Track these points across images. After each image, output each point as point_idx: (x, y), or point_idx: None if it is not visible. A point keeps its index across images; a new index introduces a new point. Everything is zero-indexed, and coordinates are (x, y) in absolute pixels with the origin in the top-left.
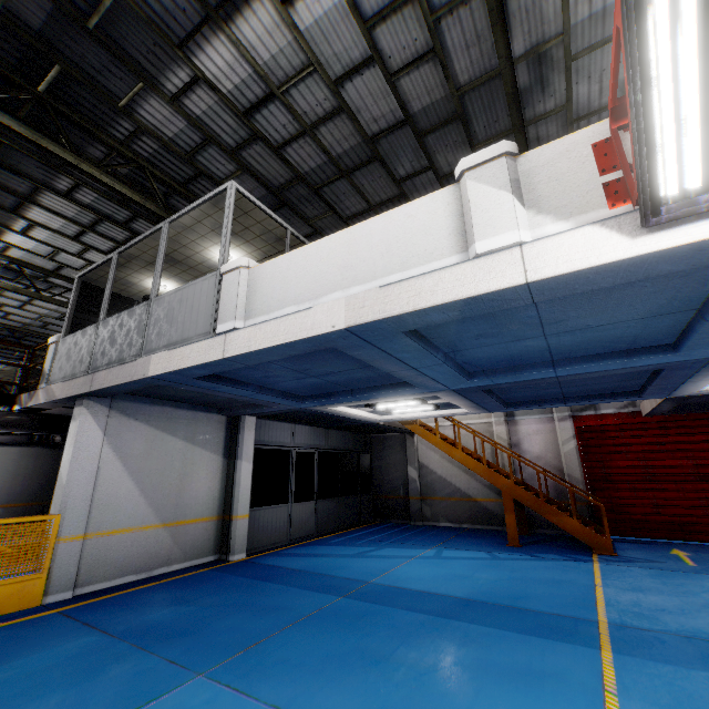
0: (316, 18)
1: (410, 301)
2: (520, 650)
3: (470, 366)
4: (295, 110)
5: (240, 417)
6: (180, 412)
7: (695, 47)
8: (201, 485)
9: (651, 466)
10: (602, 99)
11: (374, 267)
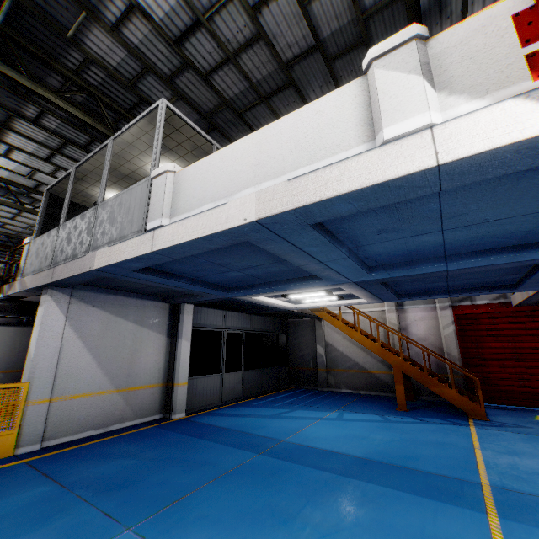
0: None
1: (317, 192)
2: (413, 512)
3: (370, 261)
4: (219, 37)
5: (181, 304)
6: (130, 300)
7: None
8: (148, 359)
9: (518, 347)
10: None
11: (284, 163)
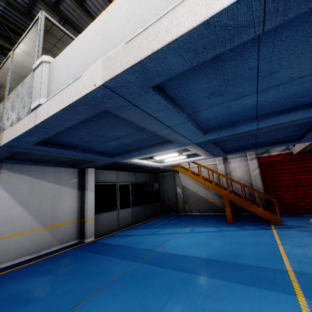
0: None
1: (149, 46)
2: (244, 300)
3: (205, 125)
4: None
5: (85, 169)
6: (49, 168)
7: None
8: (65, 205)
9: (297, 179)
10: None
11: (123, 31)
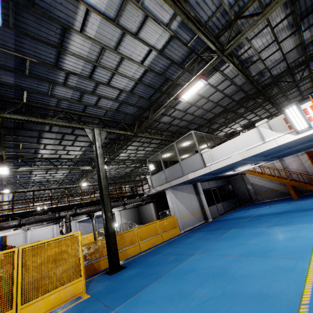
0: (203, 91)
1: (255, 152)
2: (300, 214)
3: (266, 154)
4: (197, 106)
5: (196, 183)
6: (183, 186)
7: (295, 114)
8: (194, 203)
9: None
10: (281, 70)
11: (243, 146)
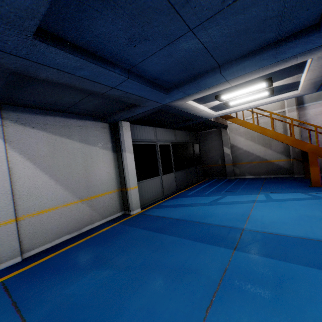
0: None
1: None
2: None
3: None
4: None
5: (118, 122)
6: (70, 121)
7: None
8: (101, 172)
9: None
10: None
11: None
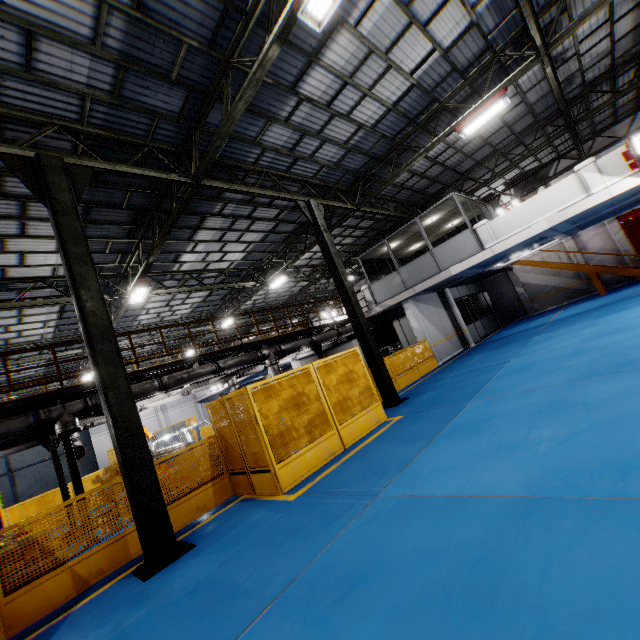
0: None
1: (572, 213)
2: (629, 300)
3: (574, 220)
4: (456, 147)
5: (443, 290)
6: (426, 296)
7: None
8: (445, 322)
9: None
10: (599, 72)
11: (552, 206)
